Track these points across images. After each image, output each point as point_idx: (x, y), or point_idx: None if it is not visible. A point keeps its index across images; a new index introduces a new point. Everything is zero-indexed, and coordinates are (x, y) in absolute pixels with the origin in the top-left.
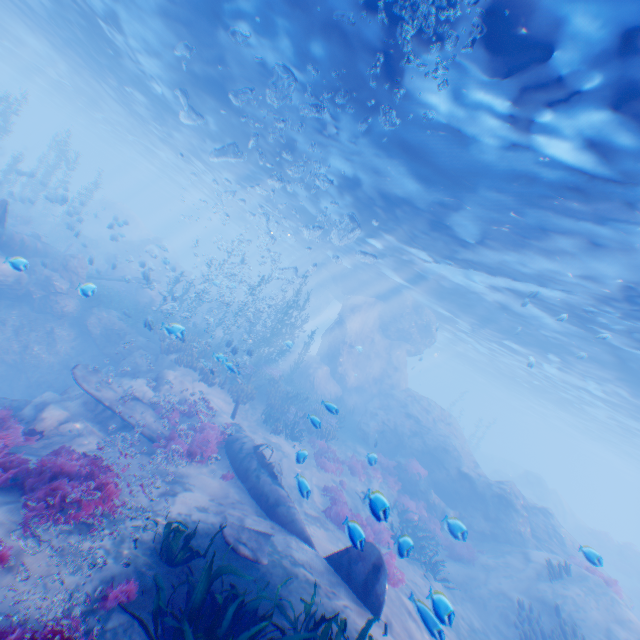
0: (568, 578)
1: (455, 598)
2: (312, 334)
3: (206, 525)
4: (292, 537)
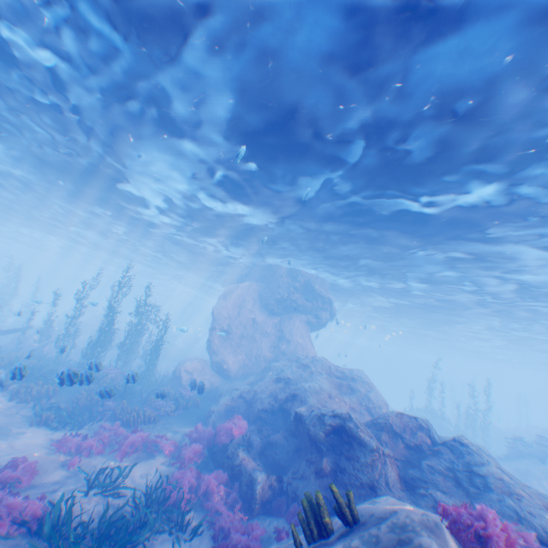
0: (351, 533)
1: None
2: (164, 325)
3: None
4: None
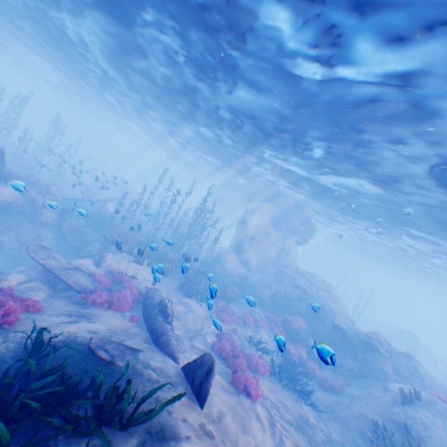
0: (419, 403)
1: (320, 417)
2: (220, 229)
3: (86, 340)
4: (161, 355)
